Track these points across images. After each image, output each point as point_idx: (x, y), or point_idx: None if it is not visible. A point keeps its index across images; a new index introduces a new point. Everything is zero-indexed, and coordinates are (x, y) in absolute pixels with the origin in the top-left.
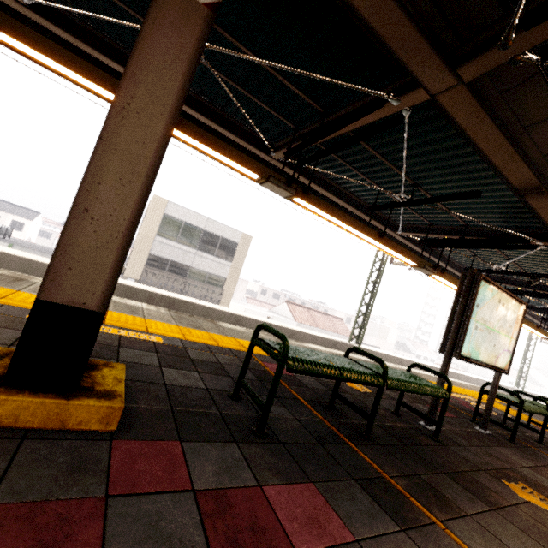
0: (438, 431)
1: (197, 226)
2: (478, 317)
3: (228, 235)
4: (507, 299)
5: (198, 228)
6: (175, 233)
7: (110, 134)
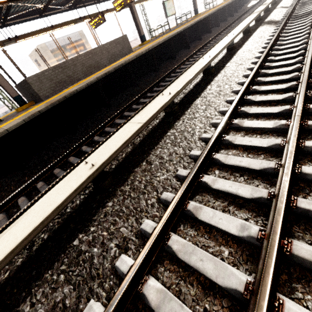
0: (170, 29)
1: (63, 45)
2: (167, 9)
3: (74, 38)
4: (169, 1)
5: (64, 45)
6: (61, 55)
7: (137, 20)
